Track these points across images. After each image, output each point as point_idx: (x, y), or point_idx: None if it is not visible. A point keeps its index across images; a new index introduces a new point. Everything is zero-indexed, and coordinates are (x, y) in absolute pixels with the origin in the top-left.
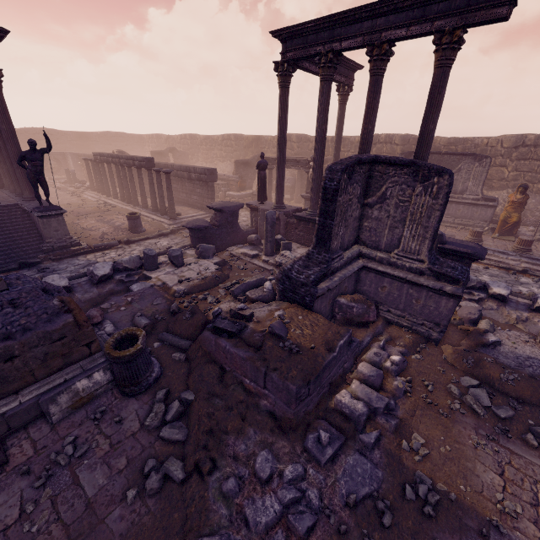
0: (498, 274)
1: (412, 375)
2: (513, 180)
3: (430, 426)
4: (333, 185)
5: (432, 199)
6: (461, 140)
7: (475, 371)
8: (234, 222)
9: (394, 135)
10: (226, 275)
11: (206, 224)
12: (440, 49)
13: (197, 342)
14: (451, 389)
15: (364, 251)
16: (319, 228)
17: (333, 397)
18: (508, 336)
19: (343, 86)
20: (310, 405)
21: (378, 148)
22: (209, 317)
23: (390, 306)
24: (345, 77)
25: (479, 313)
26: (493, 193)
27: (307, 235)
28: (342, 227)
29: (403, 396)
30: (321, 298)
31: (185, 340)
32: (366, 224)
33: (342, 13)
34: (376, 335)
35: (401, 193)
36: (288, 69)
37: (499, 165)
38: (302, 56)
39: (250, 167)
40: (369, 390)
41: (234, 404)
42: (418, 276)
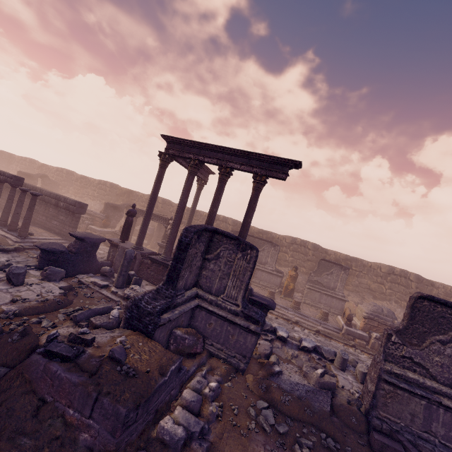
0: (283, 323)
1: (224, 400)
2: (291, 263)
3: (233, 447)
4: (187, 240)
5: (246, 263)
6: (266, 232)
7: (266, 395)
8: (93, 252)
9: (228, 218)
10: (70, 300)
11: (63, 249)
12: (255, 181)
13: (18, 368)
14: (250, 411)
15: (200, 293)
16: (171, 269)
17: (156, 426)
18: (286, 367)
19: (201, 180)
20: (134, 434)
21: (218, 223)
22: (40, 342)
23: (213, 340)
24: (203, 175)
25: (271, 349)
26: (281, 268)
27: (157, 275)
28: (187, 271)
29: (216, 420)
30: (161, 327)
31: (0, 367)
32: (204, 272)
33: (207, 144)
34: (200, 365)
35: (229, 256)
36: (168, 158)
37: (284, 252)
38: (179, 155)
39: (118, 211)
40: (189, 415)
41: (47, 442)
42: (234, 316)
